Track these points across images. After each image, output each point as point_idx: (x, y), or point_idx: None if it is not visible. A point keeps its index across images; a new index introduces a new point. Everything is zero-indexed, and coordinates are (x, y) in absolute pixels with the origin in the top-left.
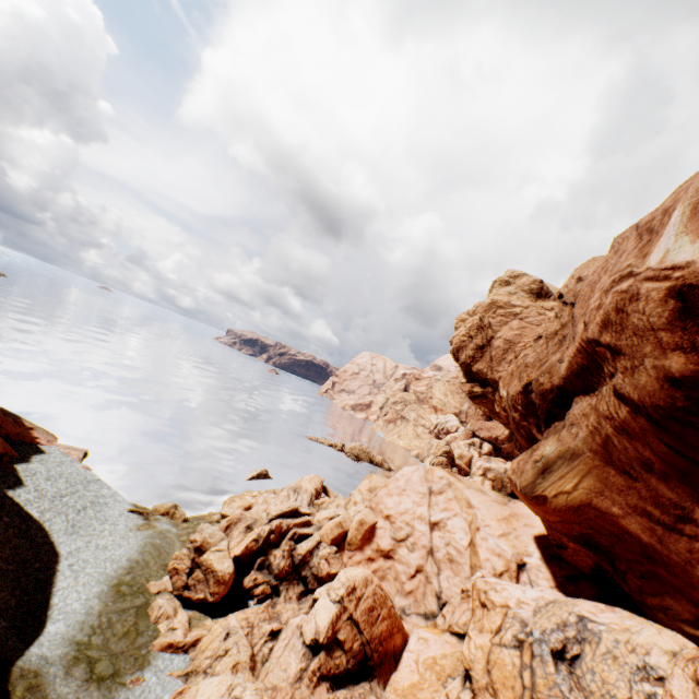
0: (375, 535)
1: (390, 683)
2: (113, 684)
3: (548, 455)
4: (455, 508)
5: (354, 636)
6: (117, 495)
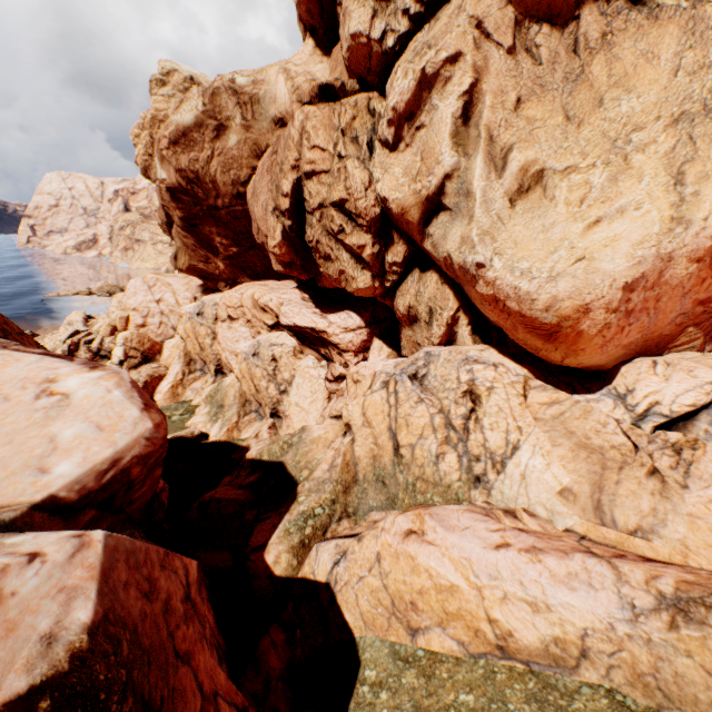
0: (133, 321)
1: (162, 360)
2: None
3: (175, 252)
4: (165, 289)
5: (137, 353)
6: None
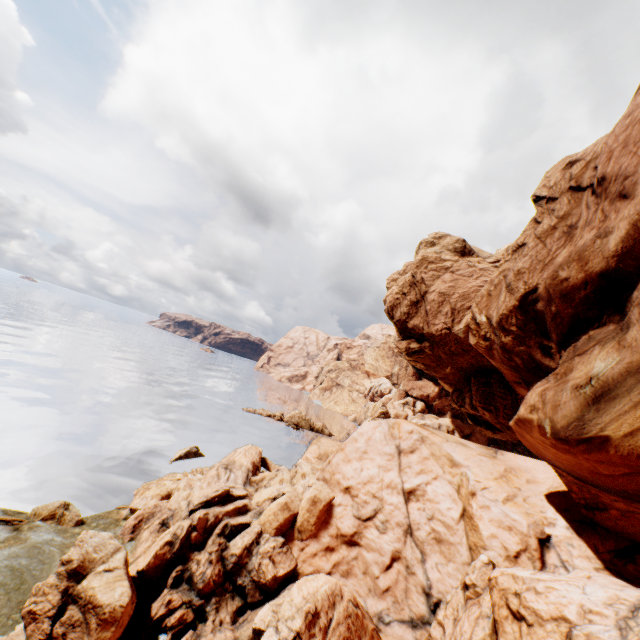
0: (332, 516)
1: None
2: None
3: (605, 374)
4: (435, 469)
5: None
6: None
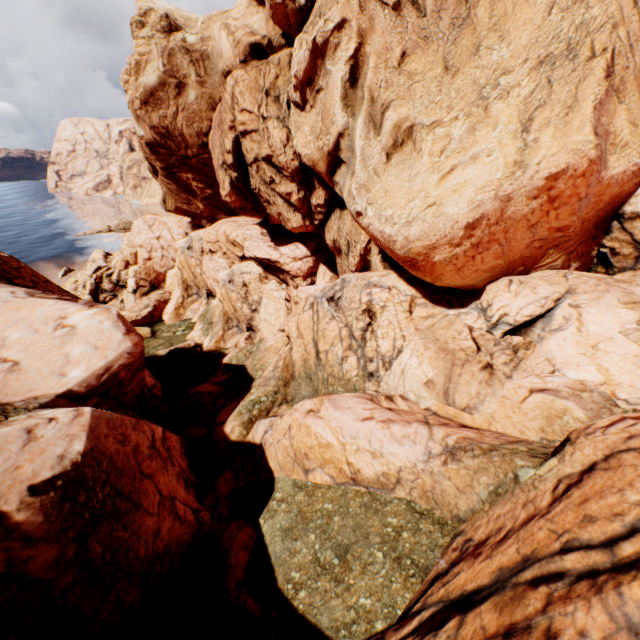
0: (141, 256)
1: (166, 287)
2: None
3: (163, 196)
4: (162, 228)
5: (146, 283)
6: None
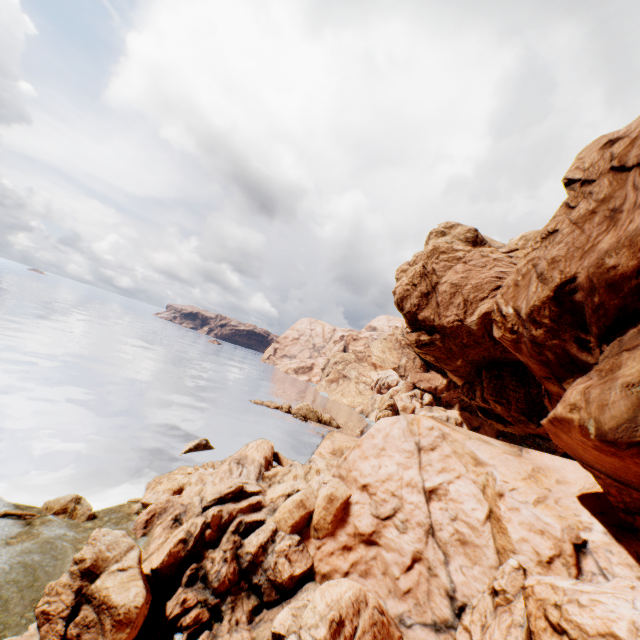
0: (350, 514)
1: None
2: None
3: None
4: (457, 467)
5: None
6: None
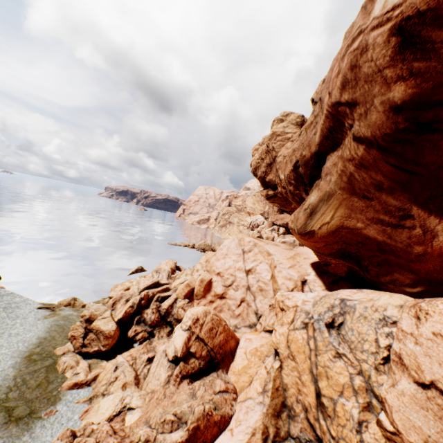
0: (212, 287)
1: (230, 369)
2: (29, 419)
3: (313, 202)
4: (260, 258)
5: (202, 348)
6: (28, 300)
